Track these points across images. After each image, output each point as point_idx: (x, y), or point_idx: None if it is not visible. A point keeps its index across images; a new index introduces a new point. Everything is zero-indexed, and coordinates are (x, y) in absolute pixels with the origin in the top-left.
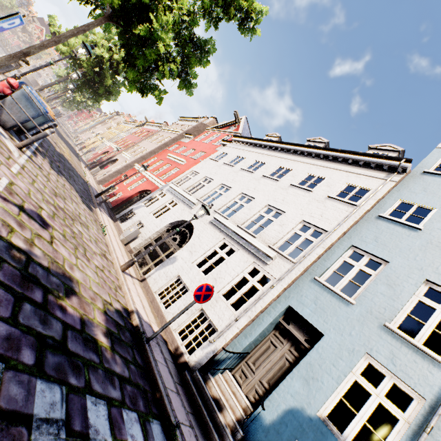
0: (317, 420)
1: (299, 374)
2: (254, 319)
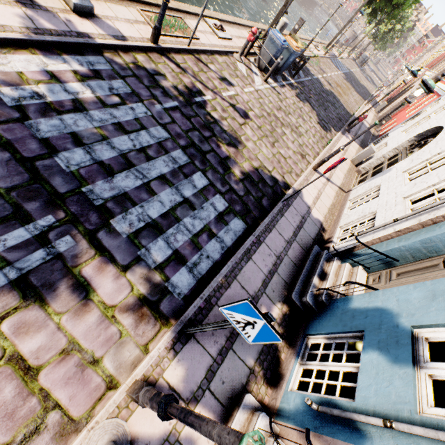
0: (403, 331)
1: (430, 287)
2: (426, 224)
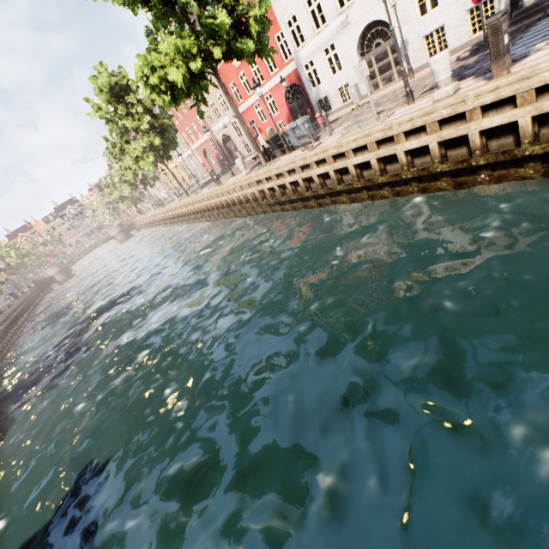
0: None
1: None
2: None
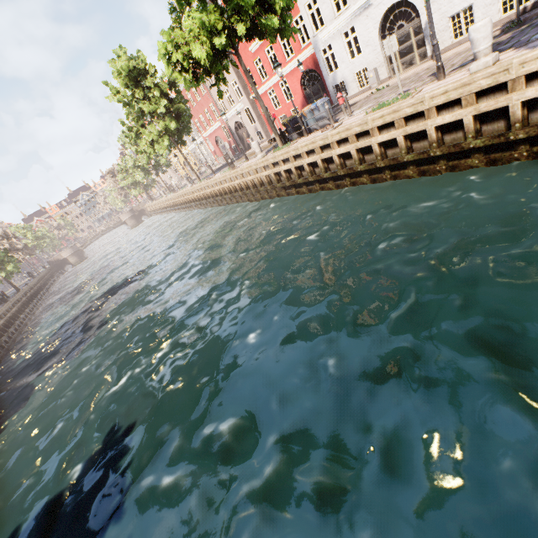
0: None
1: None
2: None
